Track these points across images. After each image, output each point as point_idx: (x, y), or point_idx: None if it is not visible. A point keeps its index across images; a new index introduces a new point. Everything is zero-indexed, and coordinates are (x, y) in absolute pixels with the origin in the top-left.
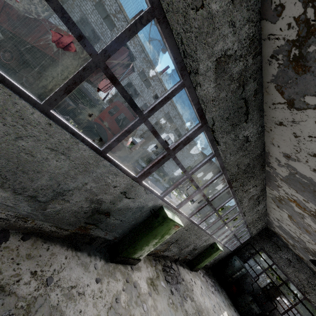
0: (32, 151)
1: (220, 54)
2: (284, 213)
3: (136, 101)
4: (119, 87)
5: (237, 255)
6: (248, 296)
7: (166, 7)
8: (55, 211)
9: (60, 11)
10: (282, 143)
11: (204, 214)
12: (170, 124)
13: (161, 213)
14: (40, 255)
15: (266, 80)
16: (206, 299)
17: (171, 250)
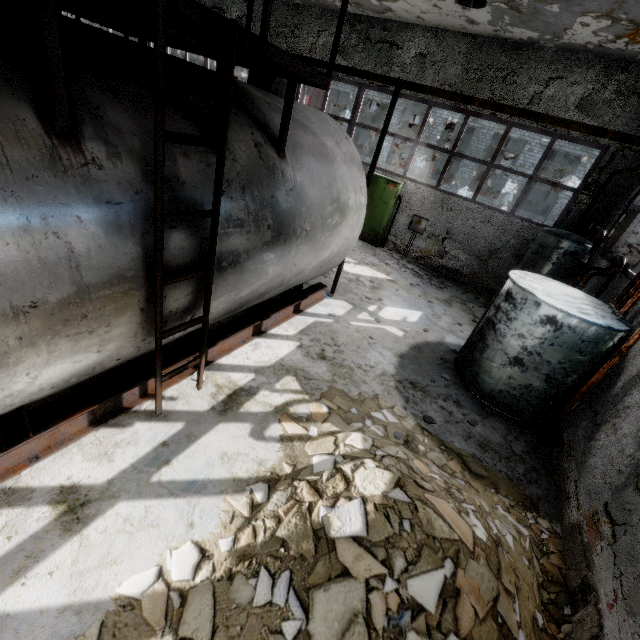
0: None
1: None
2: (393, 6)
3: (474, 144)
4: None
5: (595, 238)
6: None
7: None
8: None
9: None
10: None
11: None
12: None
13: None
14: None
15: None
16: None
17: None
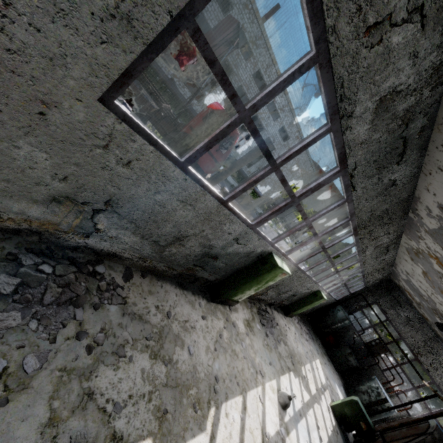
0: (165, 204)
1: (387, 91)
2: (418, 268)
3: None
4: (259, 139)
5: (342, 305)
6: (347, 348)
7: (333, 51)
8: (170, 253)
9: (220, 74)
10: (440, 192)
11: (307, 253)
12: (273, 121)
13: (269, 260)
14: (158, 291)
15: (442, 116)
16: (299, 345)
17: (268, 294)
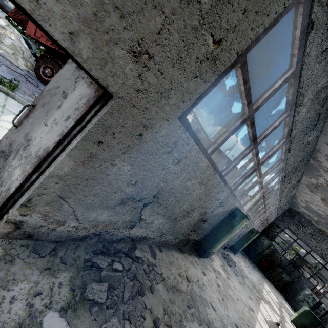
0: (190, 187)
1: (320, 87)
2: (317, 196)
3: None
4: (253, 128)
5: (264, 235)
6: (278, 268)
7: (304, 67)
8: (179, 226)
9: (247, 89)
10: None
11: None
12: None
13: (238, 213)
14: (173, 260)
15: None
16: (252, 275)
17: None
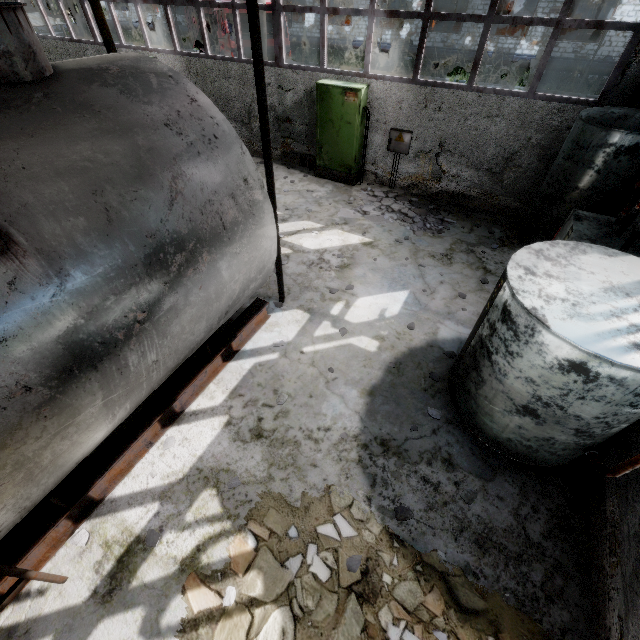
0: None
1: None
2: None
3: None
4: None
5: None
6: (568, 223)
7: None
8: None
9: None
10: None
11: None
12: None
13: None
14: None
15: None
16: (293, 198)
17: None
